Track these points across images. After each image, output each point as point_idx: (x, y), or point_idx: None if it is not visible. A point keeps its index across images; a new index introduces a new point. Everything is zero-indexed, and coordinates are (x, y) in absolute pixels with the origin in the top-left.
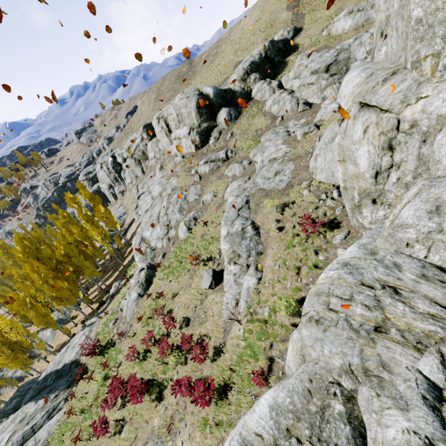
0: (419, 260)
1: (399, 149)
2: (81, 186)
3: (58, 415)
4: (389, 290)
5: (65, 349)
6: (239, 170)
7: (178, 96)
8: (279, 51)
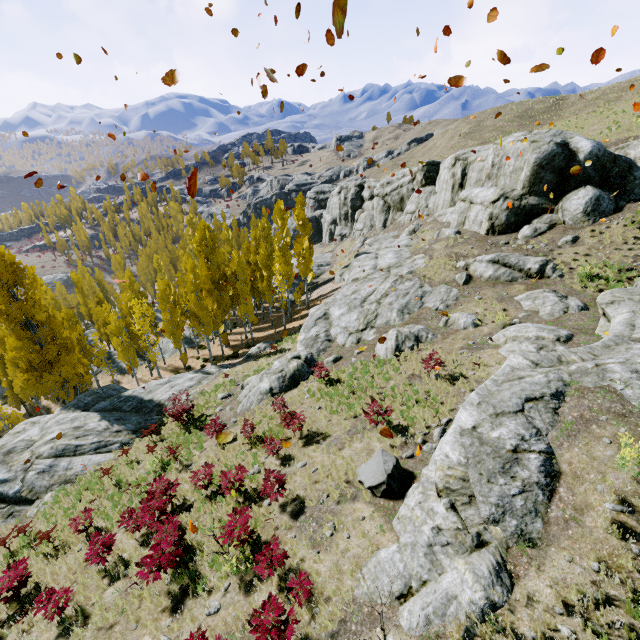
0: None
1: None
2: (300, 201)
3: (104, 457)
4: None
5: (165, 380)
6: (552, 308)
7: (515, 134)
8: None
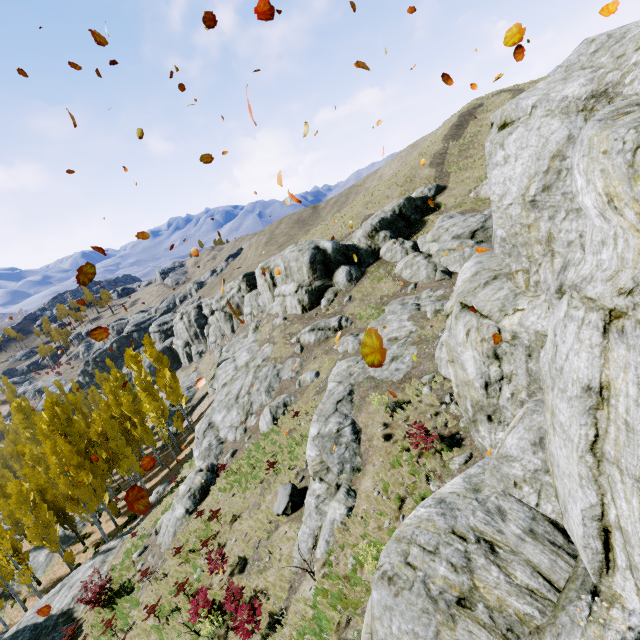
0: (530, 509)
1: (506, 359)
2: (148, 342)
3: None
4: (485, 545)
5: (58, 588)
6: (353, 345)
7: (289, 247)
8: (417, 209)
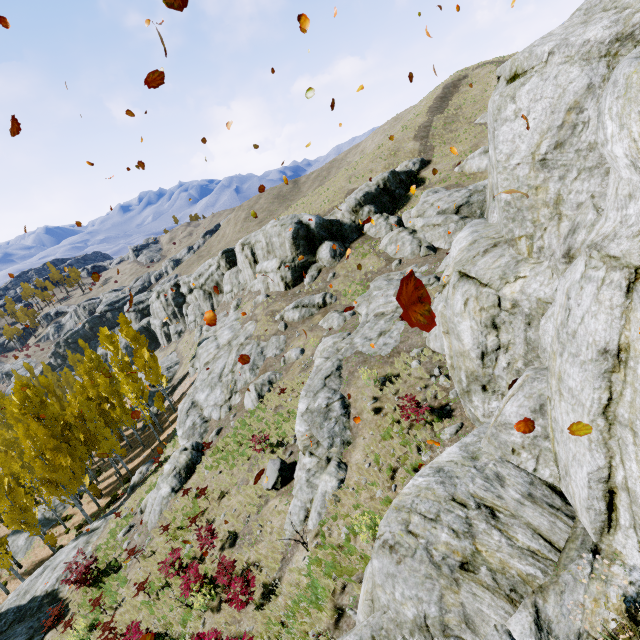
0: (528, 474)
1: (505, 329)
2: (124, 321)
3: None
4: (485, 511)
5: (40, 570)
6: (338, 322)
7: (271, 222)
8: (402, 184)
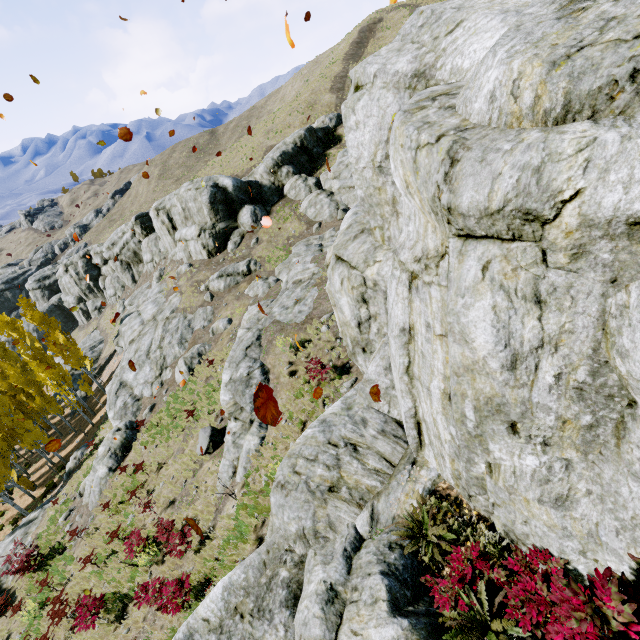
0: (384, 415)
1: (372, 303)
2: (26, 303)
3: None
4: (350, 447)
5: None
6: (262, 289)
7: (184, 185)
8: (319, 142)
